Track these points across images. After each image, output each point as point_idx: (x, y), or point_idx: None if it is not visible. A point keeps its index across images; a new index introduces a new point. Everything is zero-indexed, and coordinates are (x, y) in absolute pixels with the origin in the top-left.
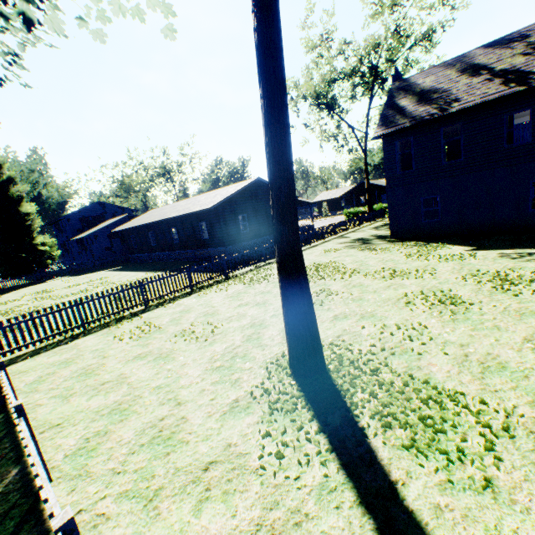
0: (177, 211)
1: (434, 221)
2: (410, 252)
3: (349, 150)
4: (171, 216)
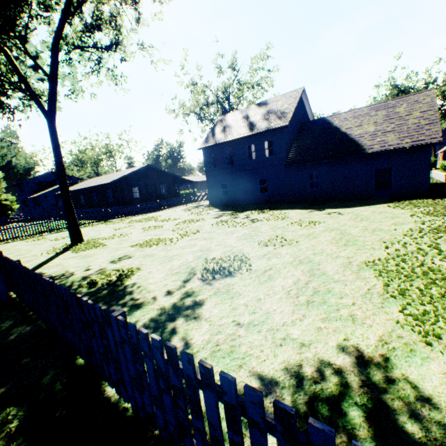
0: (96, 183)
1: (226, 196)
2: (196, 212)
3: None
4: (91, 185)
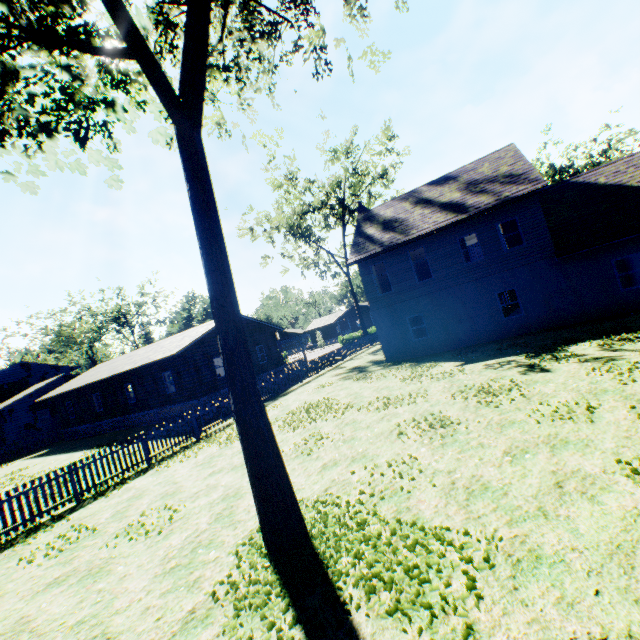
0: (133, 363)
1: (424, 339)
2: (405, 375)
3: (333, 275)
4: (125, 369)
